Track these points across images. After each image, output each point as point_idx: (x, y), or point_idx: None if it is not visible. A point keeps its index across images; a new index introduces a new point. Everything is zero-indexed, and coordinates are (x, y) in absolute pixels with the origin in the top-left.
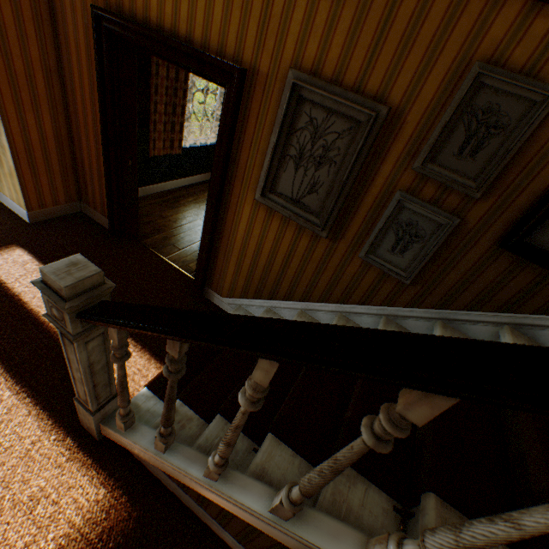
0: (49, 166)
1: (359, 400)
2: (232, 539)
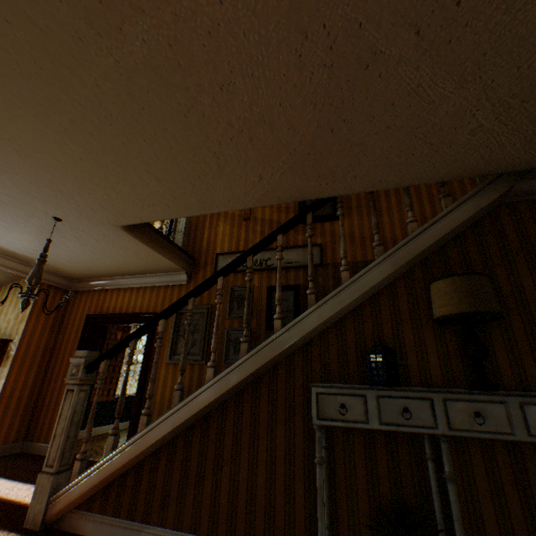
0: (17, 408)
1: None
2: (156, 531)
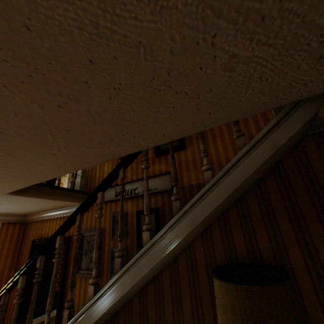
0: None
1: None
2: None
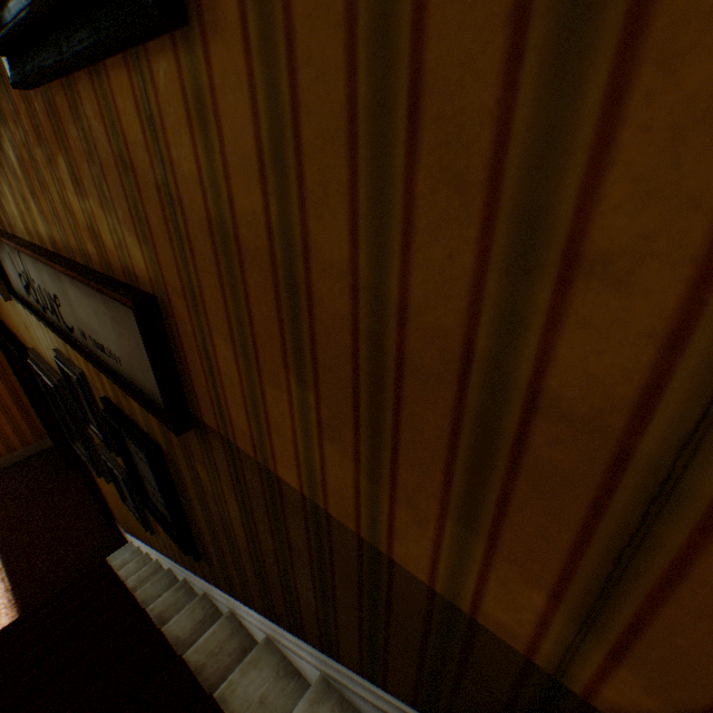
0: (11, 416)
1: (7, 694)
2: None
